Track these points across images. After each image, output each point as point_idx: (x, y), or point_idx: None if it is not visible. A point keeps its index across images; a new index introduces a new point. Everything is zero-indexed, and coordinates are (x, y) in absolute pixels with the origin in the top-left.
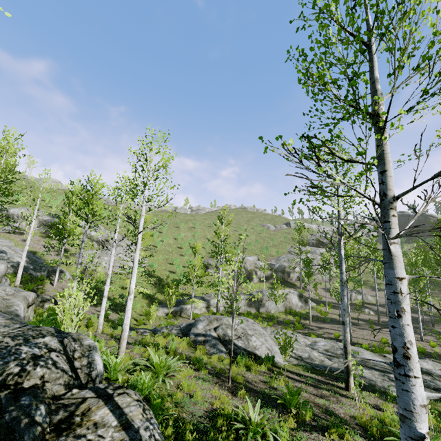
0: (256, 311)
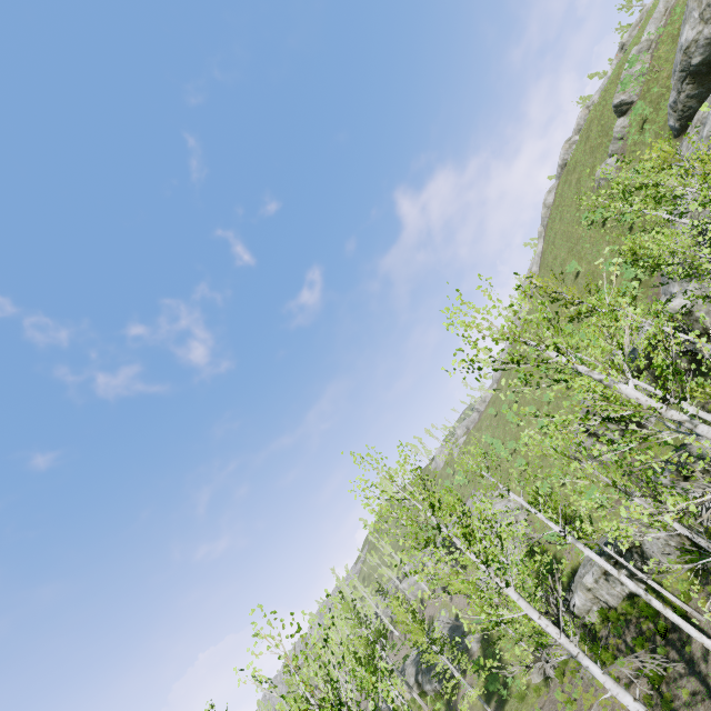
0: (623, 605)
